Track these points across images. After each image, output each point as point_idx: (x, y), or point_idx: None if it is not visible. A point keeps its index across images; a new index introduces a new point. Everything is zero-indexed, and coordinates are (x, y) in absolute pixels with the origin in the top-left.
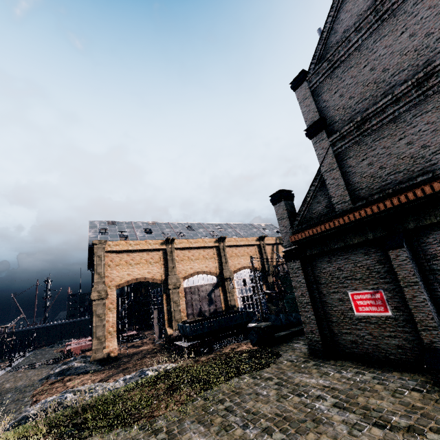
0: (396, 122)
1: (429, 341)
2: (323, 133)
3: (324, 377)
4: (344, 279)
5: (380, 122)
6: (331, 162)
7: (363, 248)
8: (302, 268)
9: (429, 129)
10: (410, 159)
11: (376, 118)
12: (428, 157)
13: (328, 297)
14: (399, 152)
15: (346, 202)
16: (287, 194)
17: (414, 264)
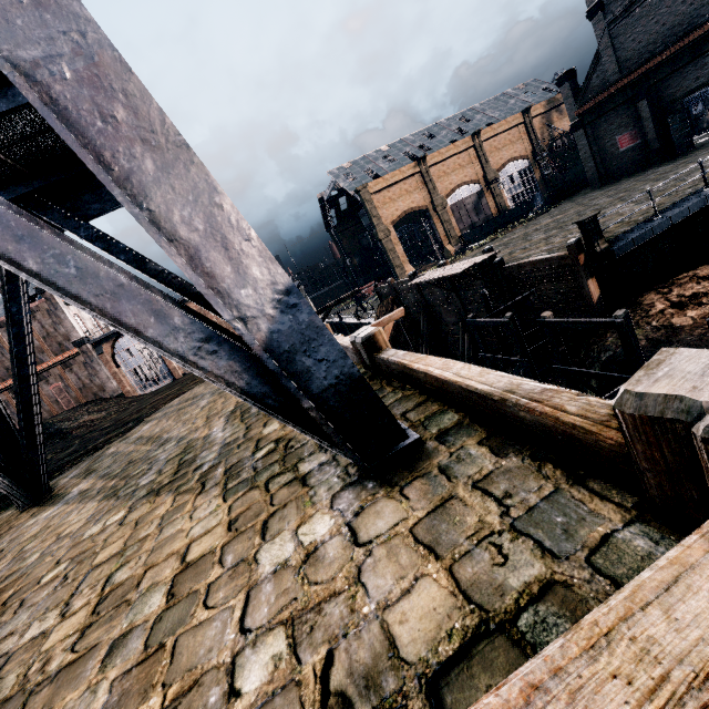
0: (650, 5)
1: (652, 147)
2: (600, 15)
3: (598, 190)
4: (614, 130)
5: (640, 6)
6: (606, 42)
7: (626, 105)
8: (585, 133)
9: (667, 12)
10: (655, 34)
11: (638, 3)
12: (665, 33)
13: (604, 147)
14: (650, 30)
15: (616, 74)
16: (570, 75)
17: (650, 107)
